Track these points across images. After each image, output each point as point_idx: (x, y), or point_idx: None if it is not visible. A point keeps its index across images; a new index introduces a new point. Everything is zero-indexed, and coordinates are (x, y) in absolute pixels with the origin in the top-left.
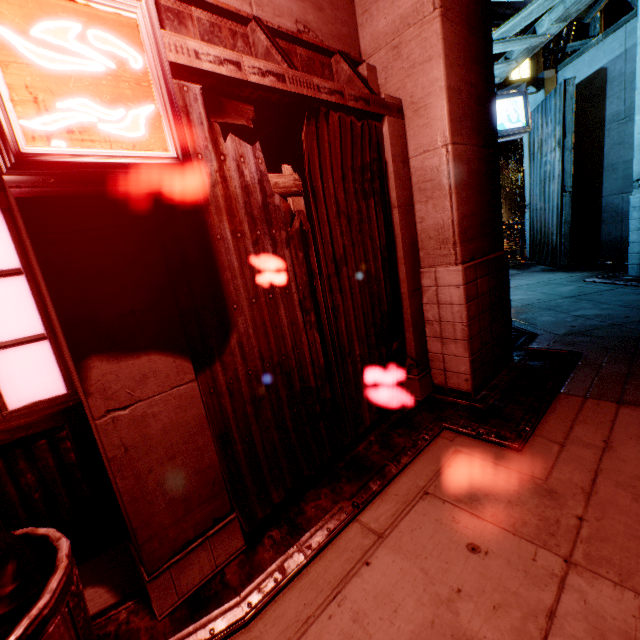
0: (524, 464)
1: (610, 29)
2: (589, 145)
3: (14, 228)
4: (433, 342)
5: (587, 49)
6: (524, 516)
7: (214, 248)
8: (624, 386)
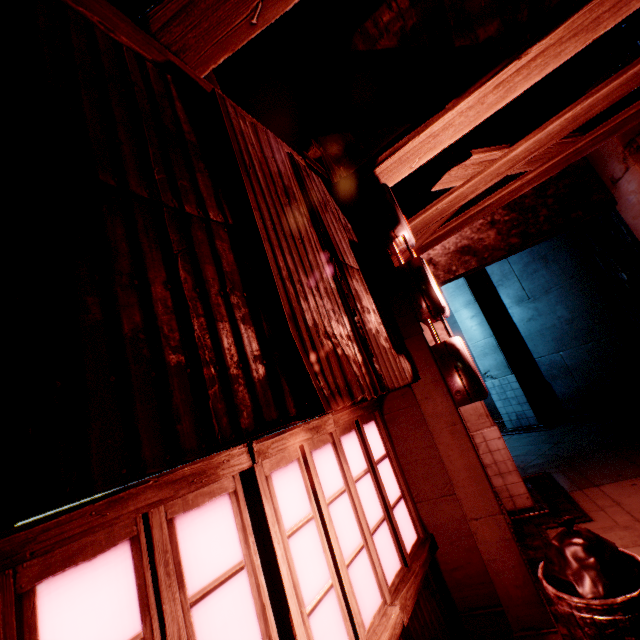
0: (601, 523)
1: None
2: None
3: (378, 430)
4: (496, 479)
5: None
6: (631, 539)
7: None
8: (587, 479)
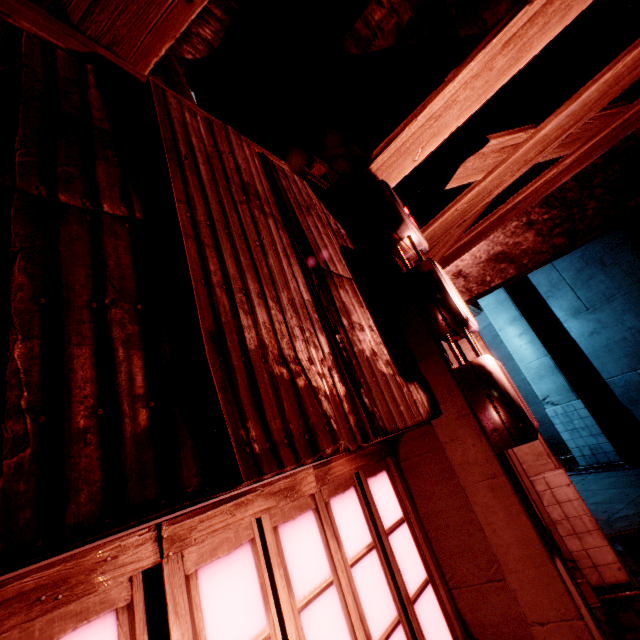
0: None
1: None
2: None
3: (392, 484)
4: (570, 540)
5: None
6: None
7: None
8: None
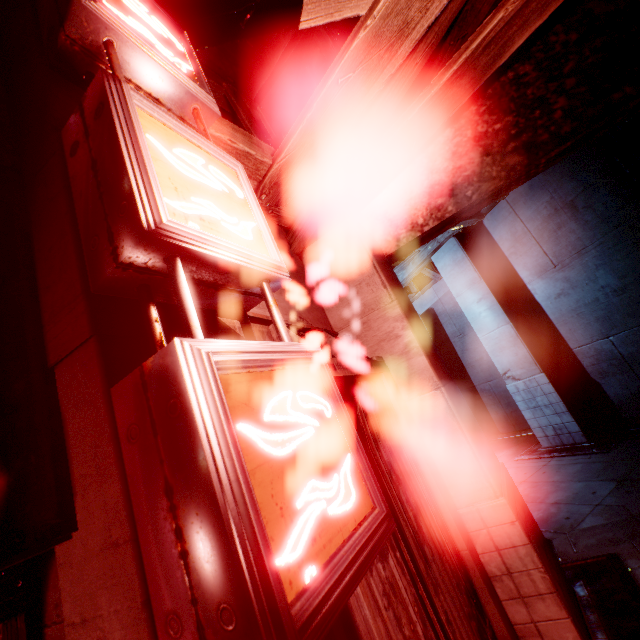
0: None
1: (424, 289)
2: (446, 352)
3: None
4: (513, 606)
5: (415, 299)
6: None
7: (349, 606)
8: None
